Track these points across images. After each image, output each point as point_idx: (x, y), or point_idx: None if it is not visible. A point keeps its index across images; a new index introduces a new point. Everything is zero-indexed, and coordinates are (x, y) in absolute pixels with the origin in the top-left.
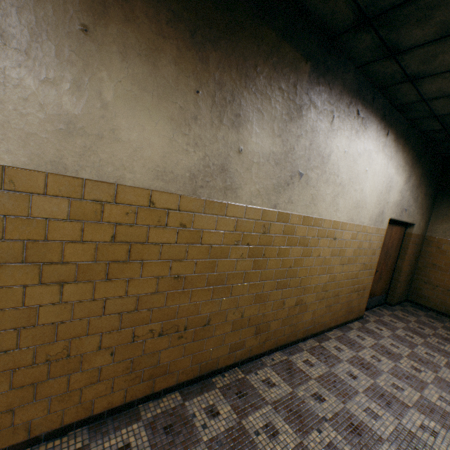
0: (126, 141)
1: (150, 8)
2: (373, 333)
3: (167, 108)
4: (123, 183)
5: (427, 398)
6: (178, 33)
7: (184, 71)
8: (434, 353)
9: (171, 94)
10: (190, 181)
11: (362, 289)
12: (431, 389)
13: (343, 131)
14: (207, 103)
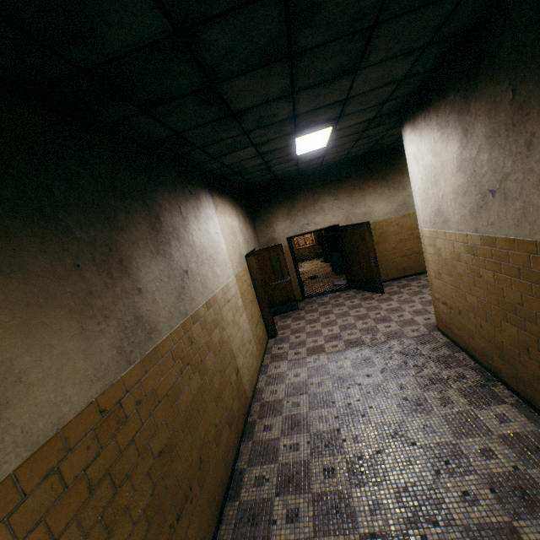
0: (375, 211)
1: (371, 182)
2: None
3: (382, 198)
4: (378, 220)
5: None
6: (379, 181)
7: (383, 188)
8: None
9: (382, 195)
10: (395, 212)
11: None
12: None
13: None
14: (392, 190)
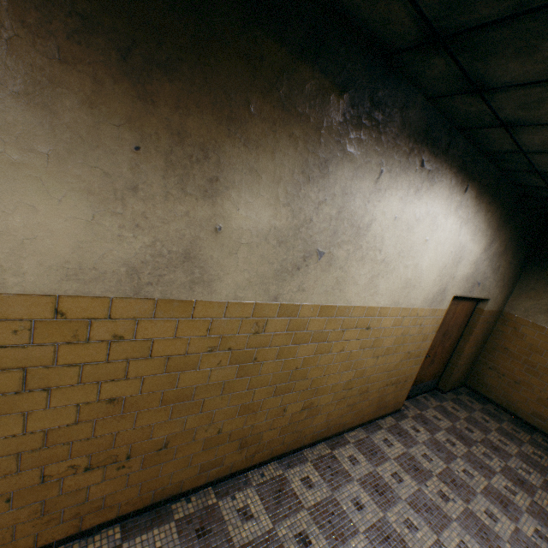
0: (1, 231)
1: (29, 9)
2: (406, 436)
3: (79, 176)
4: (3, 291)
5: (444, 544)
6: (93, 53)
7: (109, 116)
8: (475, 471)
9: (86, 154)
10: (128, 278)
11: (403, 380)
12: (453, 529)
13: (395, 190)
14: (157, 165)
